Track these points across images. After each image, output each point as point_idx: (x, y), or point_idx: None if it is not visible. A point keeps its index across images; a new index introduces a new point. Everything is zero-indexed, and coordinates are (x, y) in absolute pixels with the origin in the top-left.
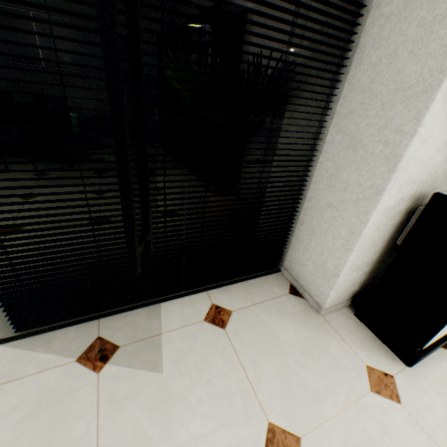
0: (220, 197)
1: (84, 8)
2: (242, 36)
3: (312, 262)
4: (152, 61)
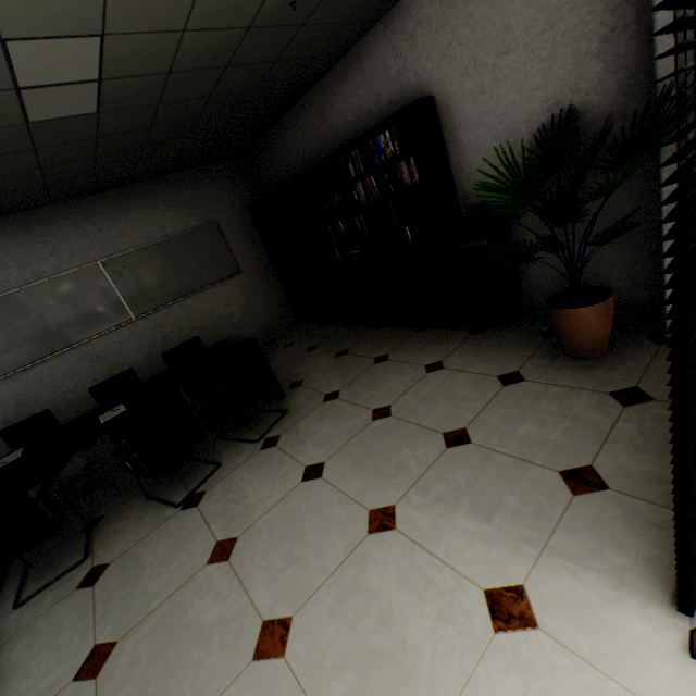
0: (600, 304)
1: (154, 222)
2: (438, 127)
3: None
4: (253, 238)
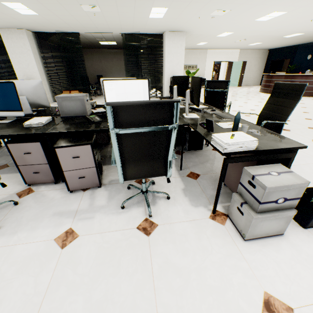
0: None
1: None
2: None
3: None
4: None
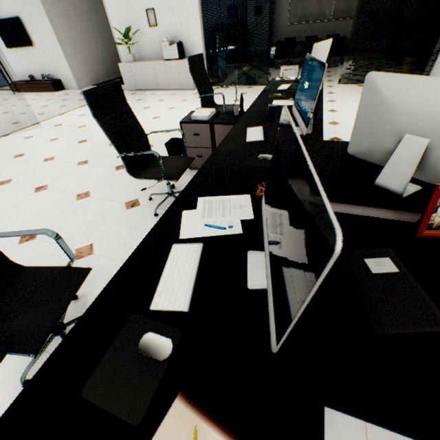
0: (409, 59)
1: None
2: None
3: (437, 70)
4: None
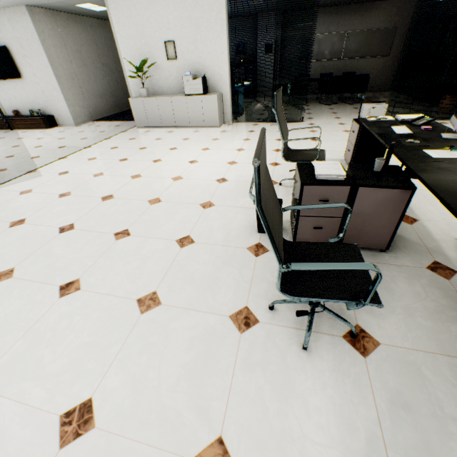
0: (450, 96)
1: (373, 21)
2: None
3: None
4: (406, 41)
